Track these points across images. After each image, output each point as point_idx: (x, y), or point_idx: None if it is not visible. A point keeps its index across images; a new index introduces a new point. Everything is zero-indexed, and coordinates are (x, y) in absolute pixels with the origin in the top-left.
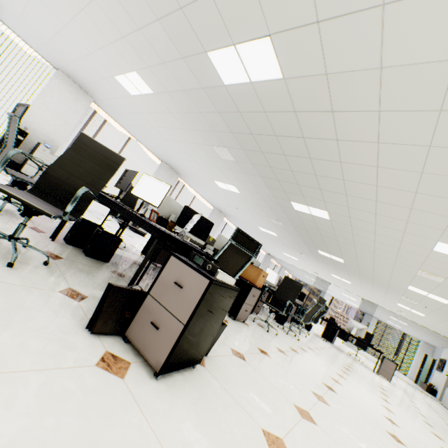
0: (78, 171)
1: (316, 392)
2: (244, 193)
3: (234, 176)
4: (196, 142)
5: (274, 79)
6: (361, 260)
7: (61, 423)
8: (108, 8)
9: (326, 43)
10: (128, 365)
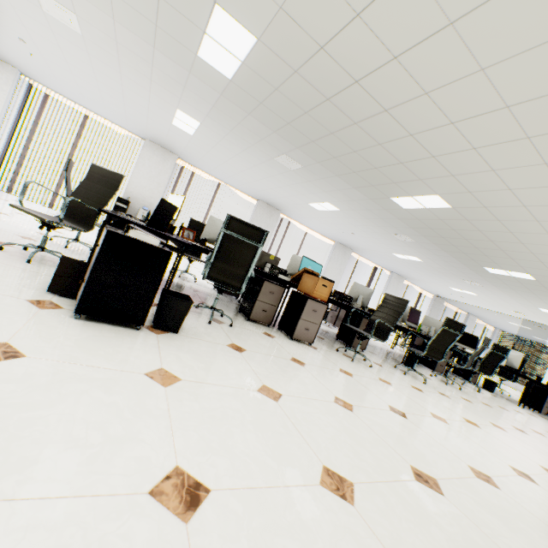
0: (89, 194)
1: (347, 400)
2: (343, 208)
3: (317, 188)
4: (261, 161)
5: (253, 46)
6: None
7: None
8: (128, 60)
9: None
10: (59, 308)
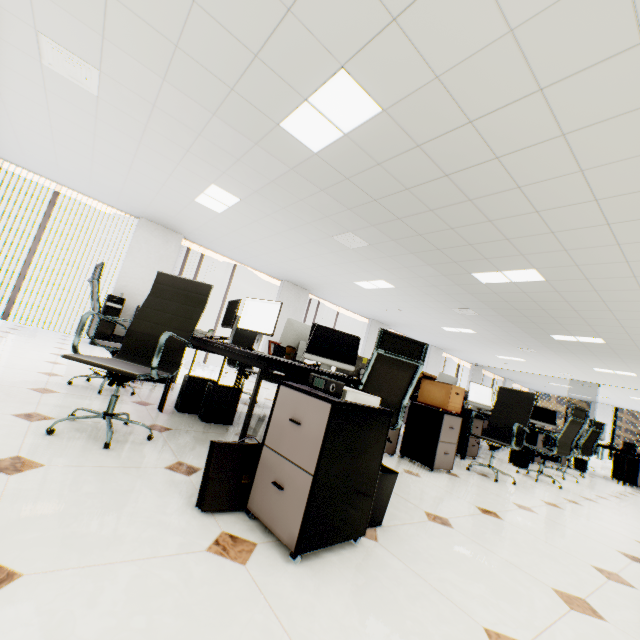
0: (163, 317)
1: (603, 567)
2: (400, 285)
3: (376, 266)
4: (311, 240)
5: (372, 117)
6: (634, 330)
7: (155, 624)
8: (162, 128)
9: (417, 38)
10: (253, 546)
